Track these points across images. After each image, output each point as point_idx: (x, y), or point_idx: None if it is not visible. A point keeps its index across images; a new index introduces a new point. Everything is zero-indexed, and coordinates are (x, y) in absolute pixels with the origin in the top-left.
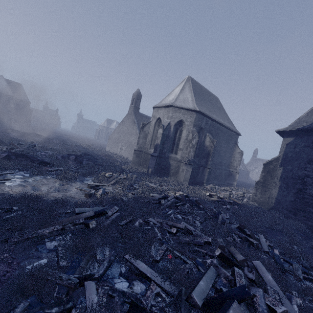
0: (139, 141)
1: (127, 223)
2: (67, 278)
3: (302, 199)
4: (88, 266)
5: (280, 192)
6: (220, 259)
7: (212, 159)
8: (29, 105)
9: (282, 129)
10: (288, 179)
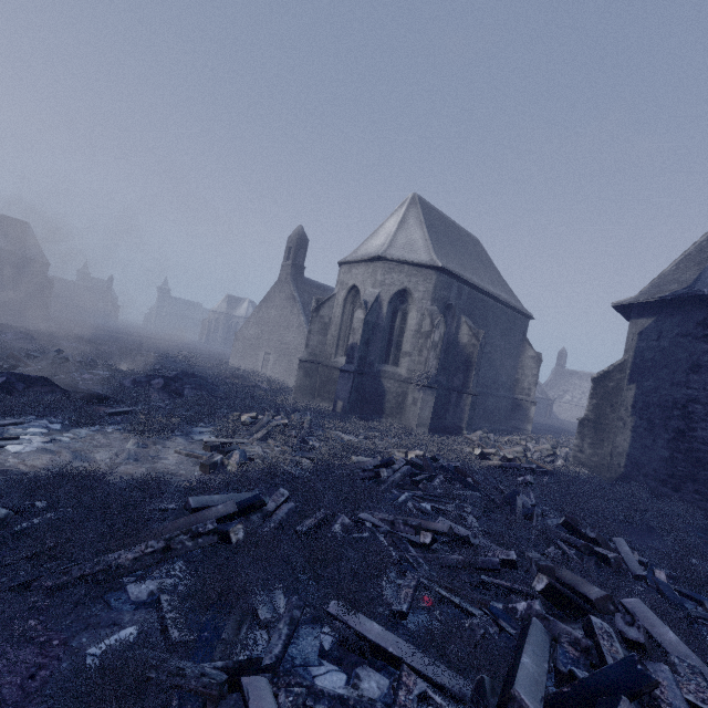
0: (310, 339)
1: (315, 526)
2: (197, 671)
3: (688, 452)
4: (242, 639)
5: (637, 440)
6: (549, 601)
7: (476, 374)
8: (45, 271)
9: (628, 300)
10: (652, 409)
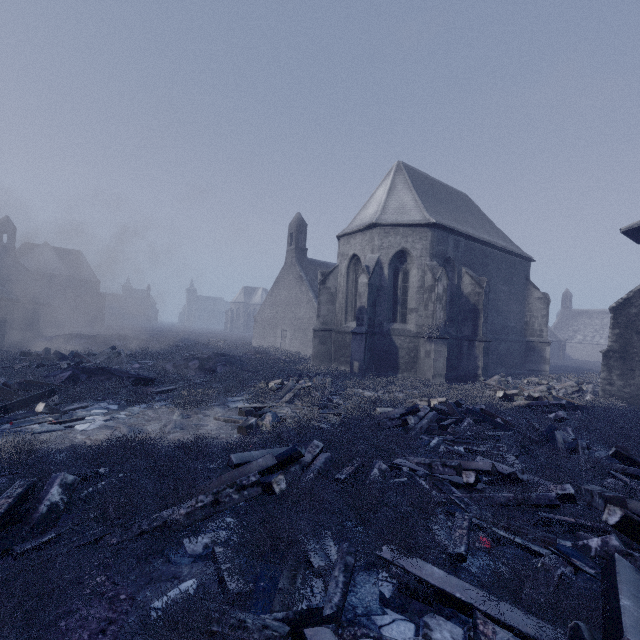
0: (320, 310)
1: (353, 474)
2: (258, 623)
3: None
4: (298, 588)
5: None
6: (626, 535)
7: (485, 321)
8: (98, 288)
9: (638, 222)
10: None
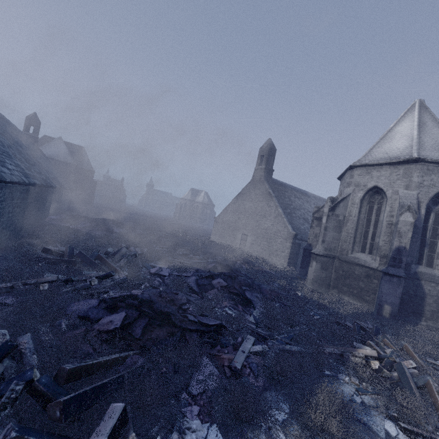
0: (325, 235)
1: None
2: None
3: None
4: None
5: None
6: None
7: None
8: (92, 176)
9: None
10: None
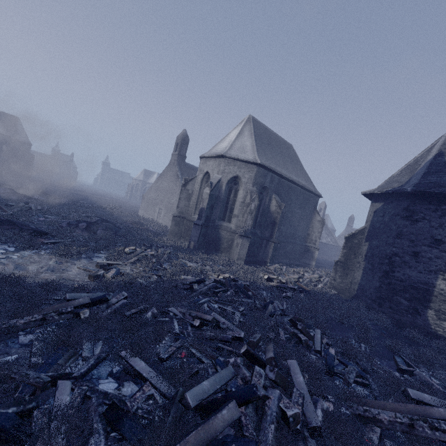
0: (179, 203)
1: (136, 313)
2: (36, 376)
3: (389, 284)
4: (68, 364)
5: (365, 275)
6: (246, 358)
7: (278, 230)
8: (29, 149)
9: (369, 191)
10: (374, 258)
